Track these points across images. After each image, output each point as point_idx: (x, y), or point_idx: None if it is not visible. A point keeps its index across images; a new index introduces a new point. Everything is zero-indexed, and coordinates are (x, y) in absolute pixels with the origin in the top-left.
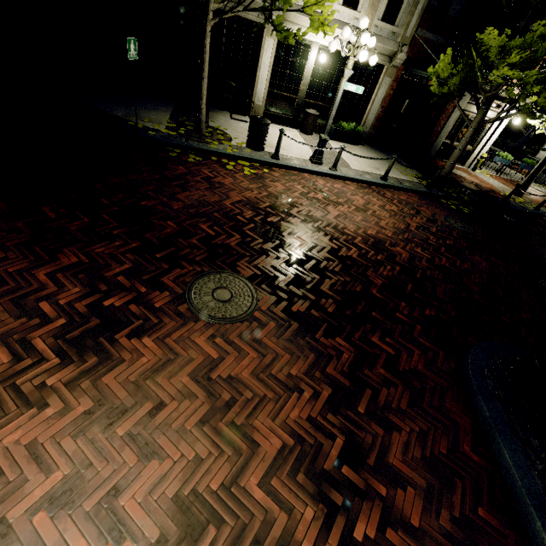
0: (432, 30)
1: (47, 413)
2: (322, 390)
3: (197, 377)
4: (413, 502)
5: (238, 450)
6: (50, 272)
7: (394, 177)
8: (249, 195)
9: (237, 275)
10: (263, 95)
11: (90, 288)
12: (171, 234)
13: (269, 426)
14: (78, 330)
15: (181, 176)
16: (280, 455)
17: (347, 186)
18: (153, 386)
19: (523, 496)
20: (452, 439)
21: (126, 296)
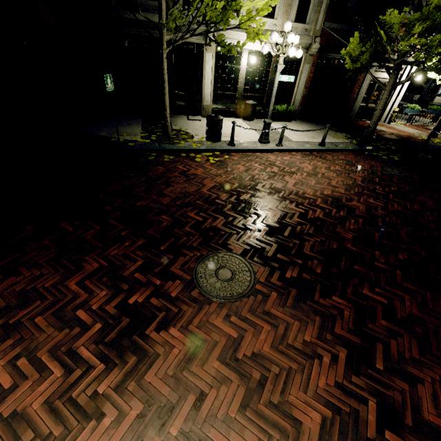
0: (336, 21)
1: (105, 423)
2: (337, 352)
3: (225, 360)
4: None
5: (284, 432)
6: (79, 281)
7: (329, 142)
8: (220, 180)
9: (231, 254)
10: (209, 97)
11: (114, 289)
12: (168, 226)
13: (303, 399)
14: (114, 332)
15: (162, 174)
16: (323, 430)
17: (294, 156)
18: (191, 377)
19: None
20: None
21: (145, 291)
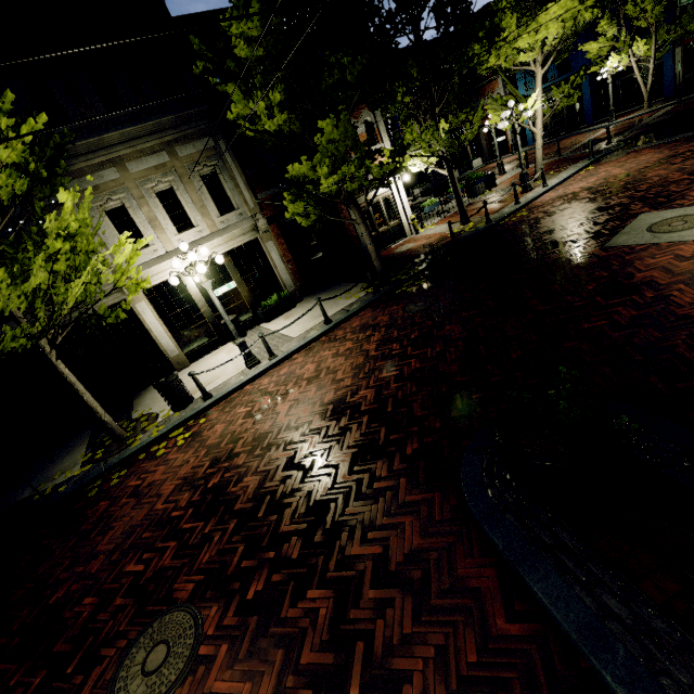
0: (271, 186)
1: None
2: None
3: None
4: None
5: None
6: None
7: (340, 310)
8: (185, 471)
9: (174, 608)
10: (173, 345)
11: None
12: (89, 616)
13: None
14: None
15: (102, 515)
16: None
17: (295, 362)
18: None
19: (579, 646)
20: (480, 625)
21: None
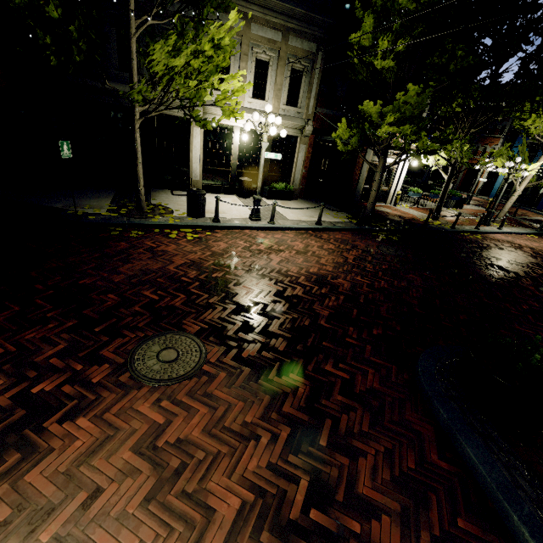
0: (329, 107)
1: None
2: (280, 431)
3: (141, 449)
4: (390, 532)
5: (191, 523)
6: None
7: (328, 221)
8: (193, 257)
9: (183, 333)
10: (199, 171)
11: (16, 378)
12: (112, 306)
13: (225, 485)
14: None
15: (123, 250)
16: (240, 517)
17: (287, 235)
18: (89, 472)
19: (495, 493)
20: (418, 451)
21: (59, 378)
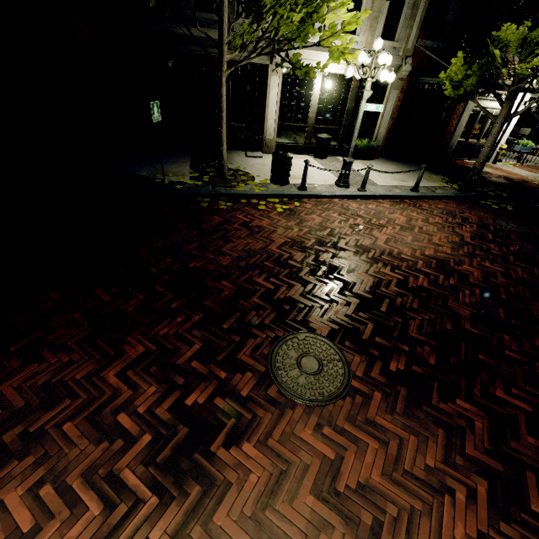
0: (432, 38)
1: None
2: (474, 484)
3: (322, 493)
4: None
5: None
6: (120, 371)
7: (423, 186)
8: (291, 235)
9: (315, 335)
10: (273, 129)
11: (166, 384)
12: (230, 296)
13: None
14: (168, 447)
15: (218, 226)
16: None
17: (381, 204)
18: (276, 519)
19: None
20: None
21: (207, 387)
